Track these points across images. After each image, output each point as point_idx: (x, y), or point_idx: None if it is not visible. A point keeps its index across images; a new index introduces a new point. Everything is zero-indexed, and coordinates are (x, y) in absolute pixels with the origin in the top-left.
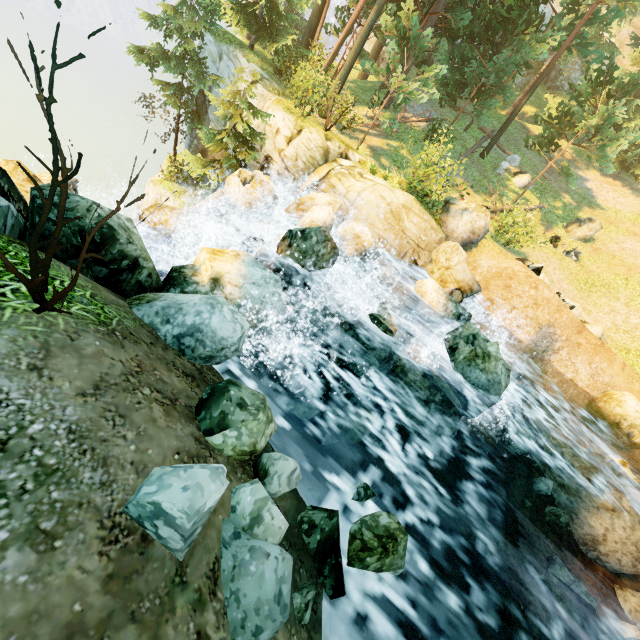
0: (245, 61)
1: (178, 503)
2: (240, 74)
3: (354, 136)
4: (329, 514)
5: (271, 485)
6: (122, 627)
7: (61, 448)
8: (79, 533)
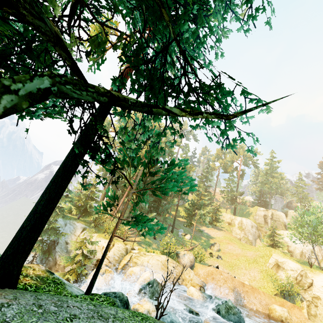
0: (78, 224)
1: None
2: (76, 229)
3: (128, 239)
4: None
5: None
6: None
7: None
8: None
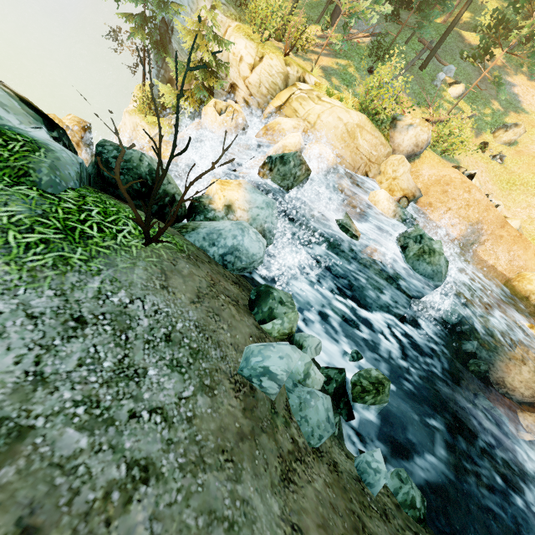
0: None
1: (282, 366)
2: (199, 1)
3: (307, 57)
4: (339, 371)
5: (306, 354)
6: (260, 435)
7: (196, 337)
8: (222, 386)
